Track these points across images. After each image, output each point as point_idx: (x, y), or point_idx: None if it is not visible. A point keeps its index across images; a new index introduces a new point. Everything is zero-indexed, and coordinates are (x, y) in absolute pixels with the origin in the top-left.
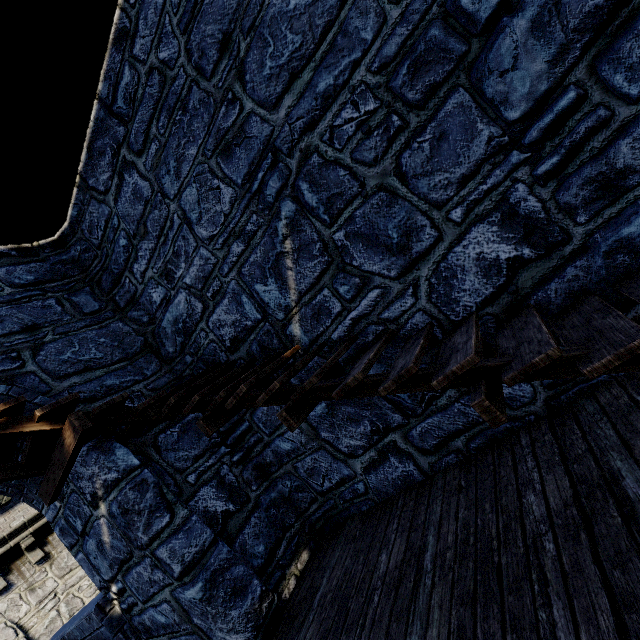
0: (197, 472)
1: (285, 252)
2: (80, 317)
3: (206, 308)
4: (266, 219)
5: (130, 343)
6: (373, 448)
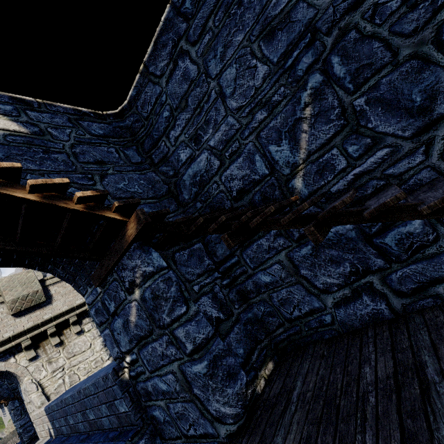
0: (199, 285)
1: (303, 118)
2: (129, 164)
3: (222, 165)
4: (292, 90)
5: (159, 188)
6: (348, 287)
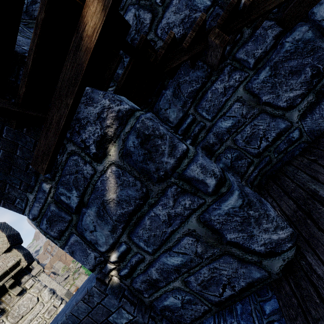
0: None
1: None
2: None
3: (155, 16)
4: None
5: None
6: (311, 92)
